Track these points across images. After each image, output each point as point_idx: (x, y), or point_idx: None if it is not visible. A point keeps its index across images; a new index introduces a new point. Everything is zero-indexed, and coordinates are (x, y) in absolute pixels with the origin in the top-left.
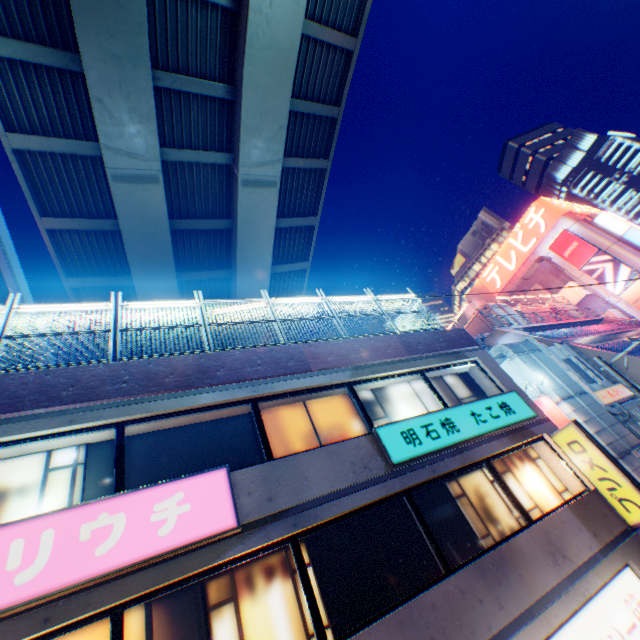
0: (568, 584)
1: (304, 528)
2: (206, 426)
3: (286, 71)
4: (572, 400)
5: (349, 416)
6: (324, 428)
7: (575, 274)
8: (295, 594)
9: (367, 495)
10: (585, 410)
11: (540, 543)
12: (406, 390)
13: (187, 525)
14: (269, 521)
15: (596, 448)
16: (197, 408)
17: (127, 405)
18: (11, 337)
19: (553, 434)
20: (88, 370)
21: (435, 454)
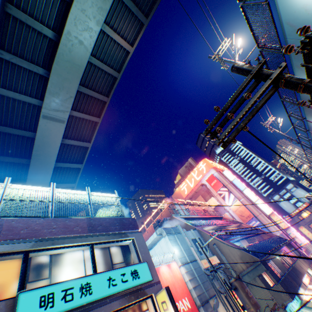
0: None
1: None
2: None
3: (77, 74)
4: (188, 265)
5: (16, 278)
6: None
7: (215, 194)
8: None
9: None
10: (193, 272)
11: None
12: (79, 256)
13: None
14: None
15: (172, 308)
16: None
17: None
18: None
19: (157, 294)
20: None
21: None
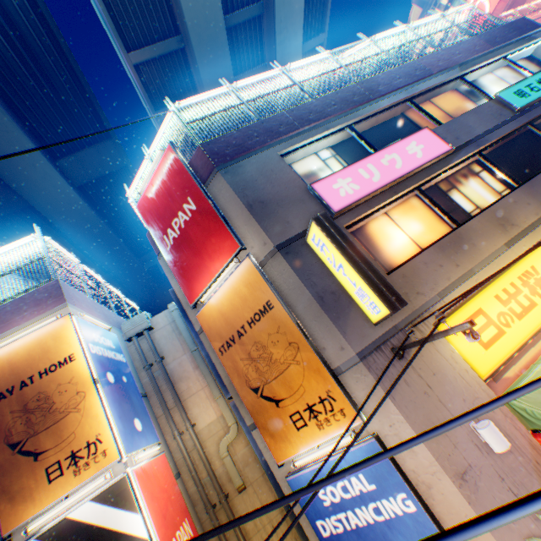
0: None
1: (481, 149)
2: (382, 128)
3: None
4: None
5: (462, 103)
6: (451, 113)
7: None
8: (482, 182)
9: (508, 128)
10: None
11: None
12: (492, 79)
13: (427, 153)
14: (462, 148)
15: None
16: (380, 112)
17: (345, 117)
18: (249, 102)
19: None
20: (309, 105)
21: (539, 101)
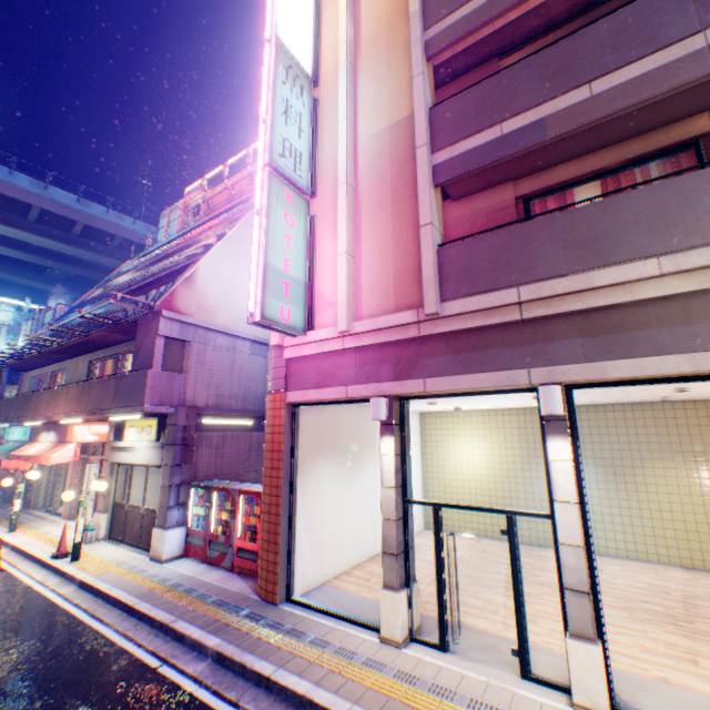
0: None
1: None
2: None
3: None
4: None
5: None
6: None
7: None
8: None
9: None
10: None
11: None
12: None
13: None
14: None
15: None
16: None
17: None
18: None
19: None
20: None
21: None
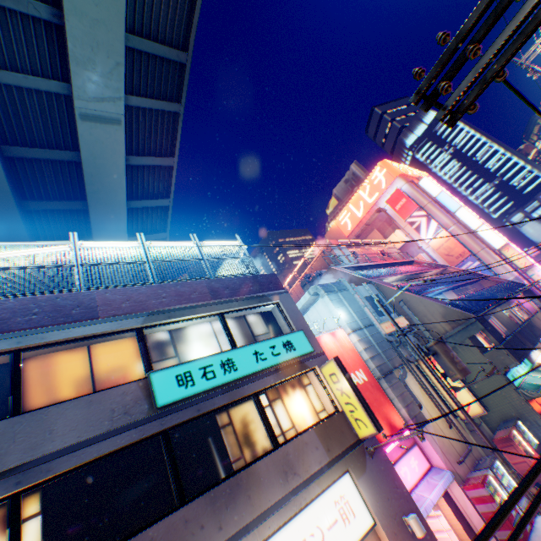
0: (291, 497)
1: (33, 484)
2: None
3: (116, 4)
4: (361, 331)
5: (138, 359)
6: (105, 373)
7: (402, 224)
8: None
9: (118, 441)
10: (368, 339)
11: (278, 464)
12: (207, 331)
13: None
14: None
15: (346, 380)
16: None
17: None
18: None
19: (322, 367)
20: None
21: (206, 393)
